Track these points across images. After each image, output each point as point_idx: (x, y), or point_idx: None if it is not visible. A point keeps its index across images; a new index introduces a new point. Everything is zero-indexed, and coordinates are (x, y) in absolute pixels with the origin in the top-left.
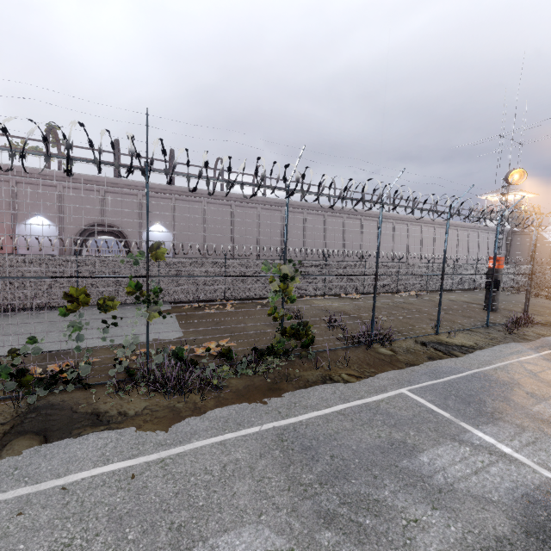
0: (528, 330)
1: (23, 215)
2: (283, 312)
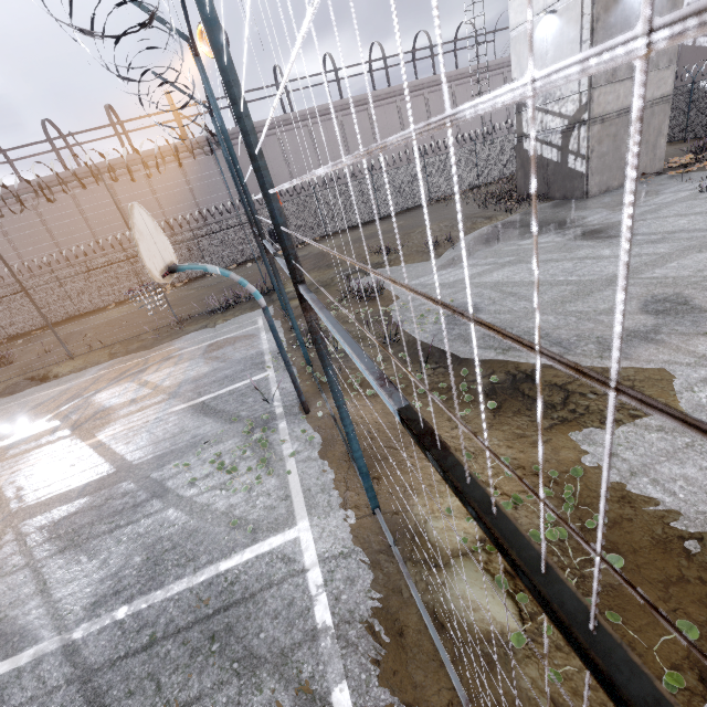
0: (218, 316)
1: None
2: None
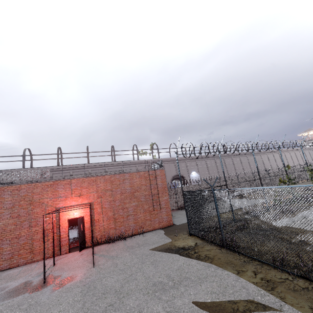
0: None
1: None
2: None
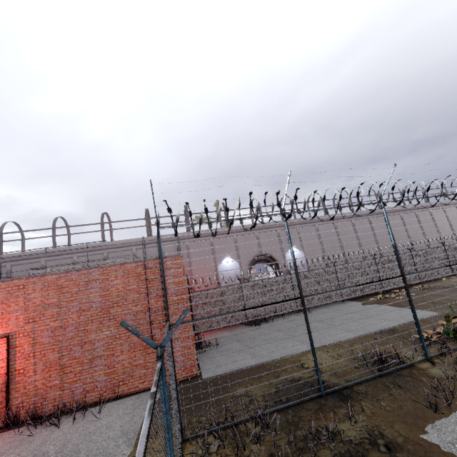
0: None
1: (219, 259)
2: None
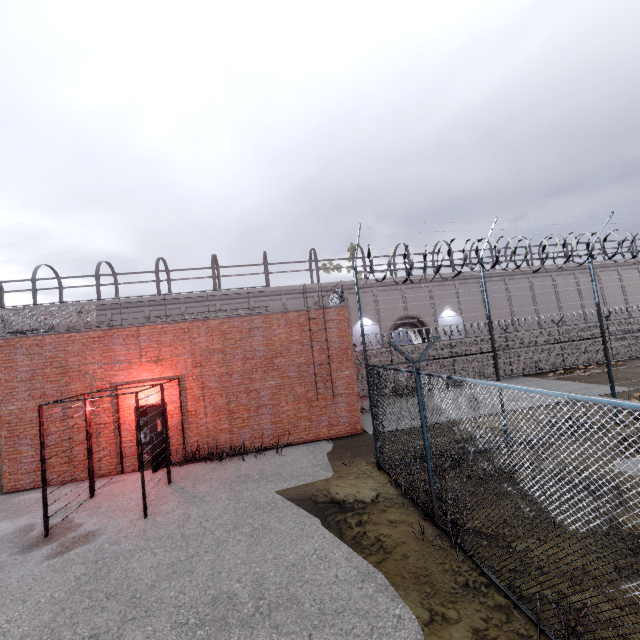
0: None
1: (354, 319)
2: None
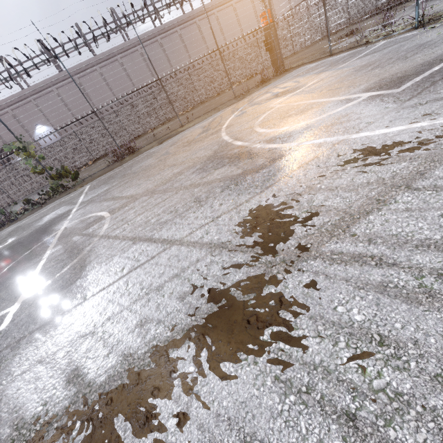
0: (264, 85)
1: None
2: (42, 167)
